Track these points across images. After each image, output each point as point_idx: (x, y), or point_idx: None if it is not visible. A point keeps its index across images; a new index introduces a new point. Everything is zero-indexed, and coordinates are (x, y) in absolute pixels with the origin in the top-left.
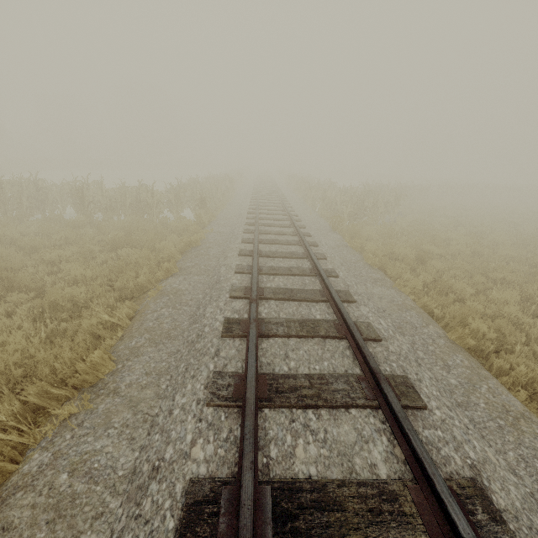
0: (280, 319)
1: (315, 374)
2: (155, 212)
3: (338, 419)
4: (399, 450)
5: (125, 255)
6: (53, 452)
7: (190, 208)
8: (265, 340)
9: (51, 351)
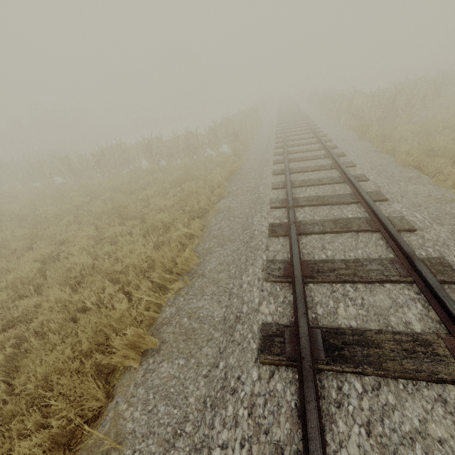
0: (315, 220)
1: (350, 259)
2: (201, 152)
3: (373, 291)
4: (434, 314)
5: (187, 188)
6: (176, 307)
7: (226, 143)
8: (303, 237)
9: (159, 253)
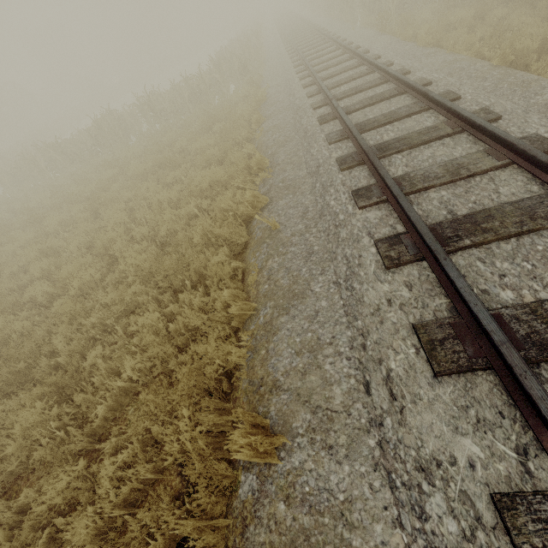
0: (354, 103)
1: (386, 112)
2: (211, 97)
3: (404, 122)
4: (441, 117)
5: (219, 129)
6: (268, 185)
7: (233, 83)
8: (348, 116)
9: (232, 168)
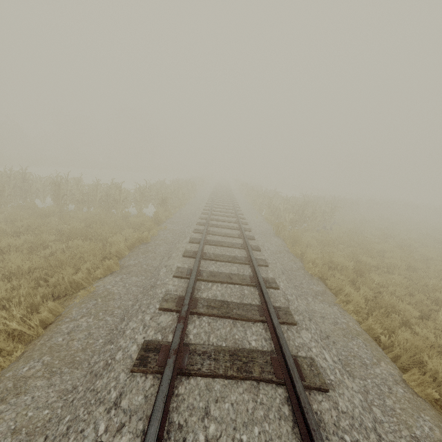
0: (208, 346)
1: None
2: (121, 206)
3: None
4: None
5: (75, 248)
6: None
7: (154, 204)
8: (184, 381)
9: None
